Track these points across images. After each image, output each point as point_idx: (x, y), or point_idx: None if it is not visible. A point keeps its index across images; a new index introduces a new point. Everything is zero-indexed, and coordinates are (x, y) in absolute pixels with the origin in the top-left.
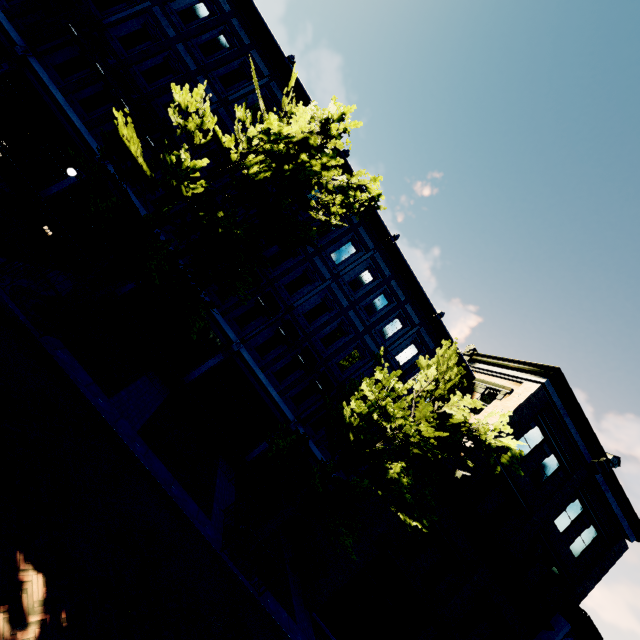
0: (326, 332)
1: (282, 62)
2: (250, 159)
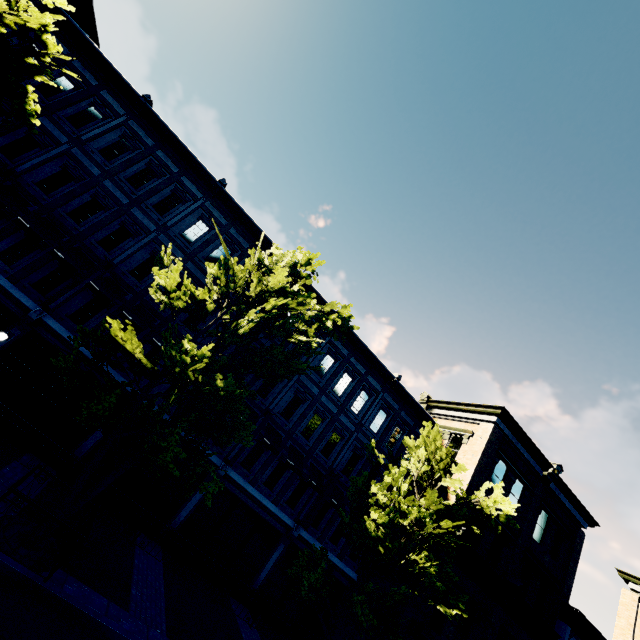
0: (305, 424)
1: (214, 185)
2: (242, 322)
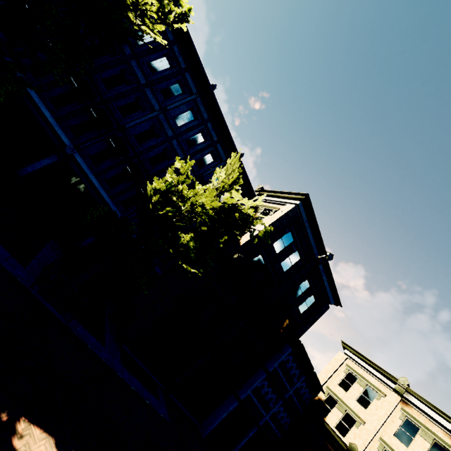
0: (153, 154)
1: None
2: None
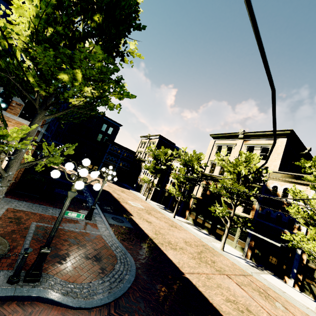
0: None
1: None
2: None
